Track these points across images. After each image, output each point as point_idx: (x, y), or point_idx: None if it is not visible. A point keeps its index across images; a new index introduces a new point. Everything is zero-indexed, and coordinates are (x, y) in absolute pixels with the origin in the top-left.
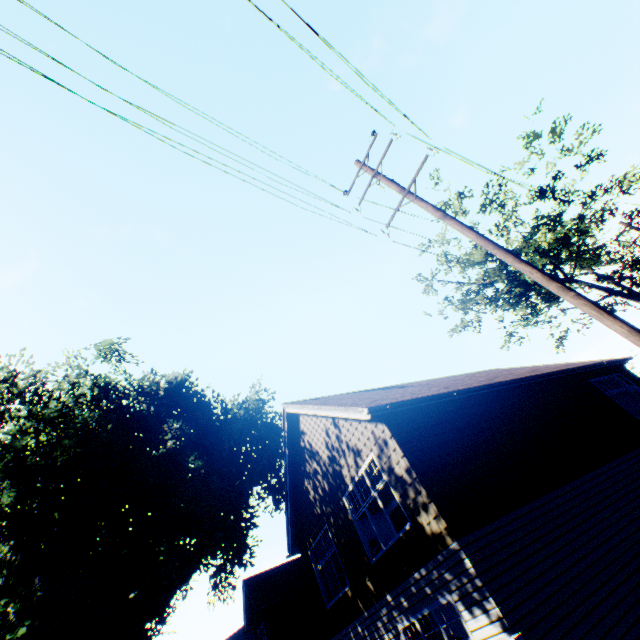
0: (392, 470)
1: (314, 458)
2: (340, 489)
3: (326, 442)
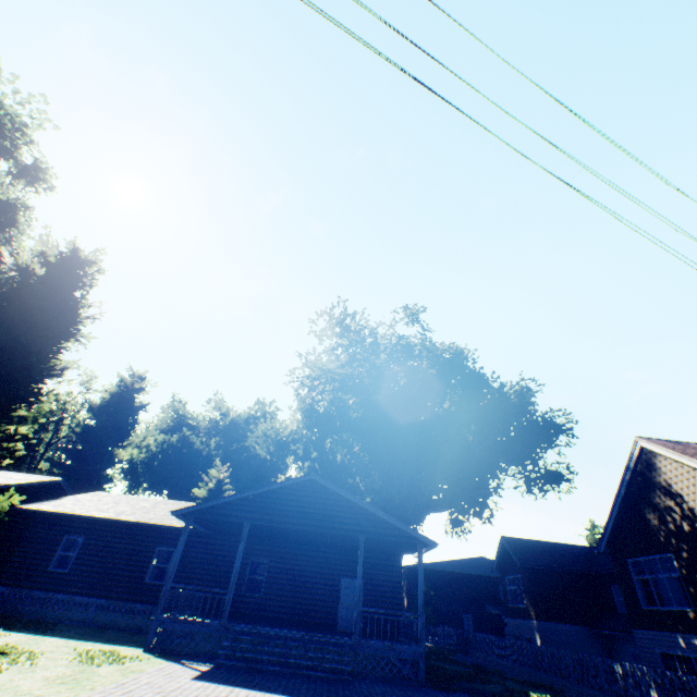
0: None
1: (671, 498)
2: None
3: None
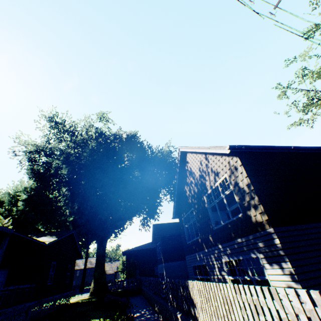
0: (237, 184)
1: (191, 176)
2: (203, 192)
3: (199, 168)
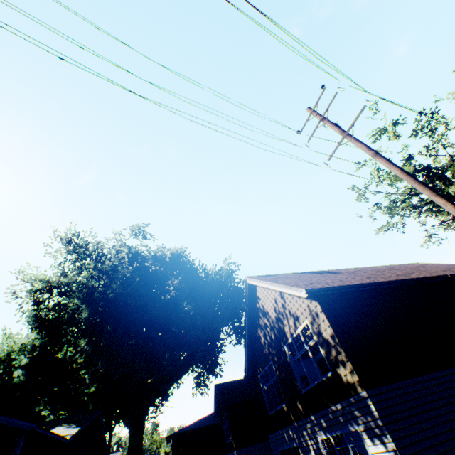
0: (320, 334)
1: (265, 316)
2: (282, 340)
3: (274, 307)
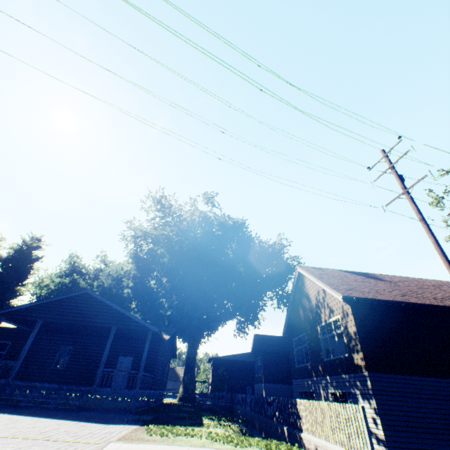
0: (346, 328)
1: (307, 300)
2: (317, 321)
3: (316, 296)
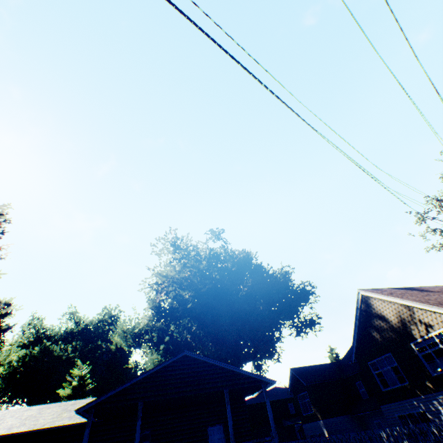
0: None
1: (382, 320)
2: (407, 339)
3: (397, 315)
